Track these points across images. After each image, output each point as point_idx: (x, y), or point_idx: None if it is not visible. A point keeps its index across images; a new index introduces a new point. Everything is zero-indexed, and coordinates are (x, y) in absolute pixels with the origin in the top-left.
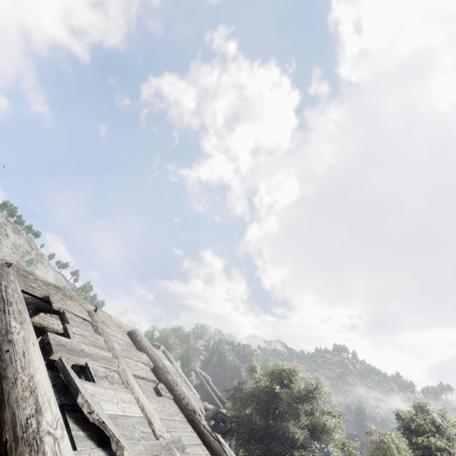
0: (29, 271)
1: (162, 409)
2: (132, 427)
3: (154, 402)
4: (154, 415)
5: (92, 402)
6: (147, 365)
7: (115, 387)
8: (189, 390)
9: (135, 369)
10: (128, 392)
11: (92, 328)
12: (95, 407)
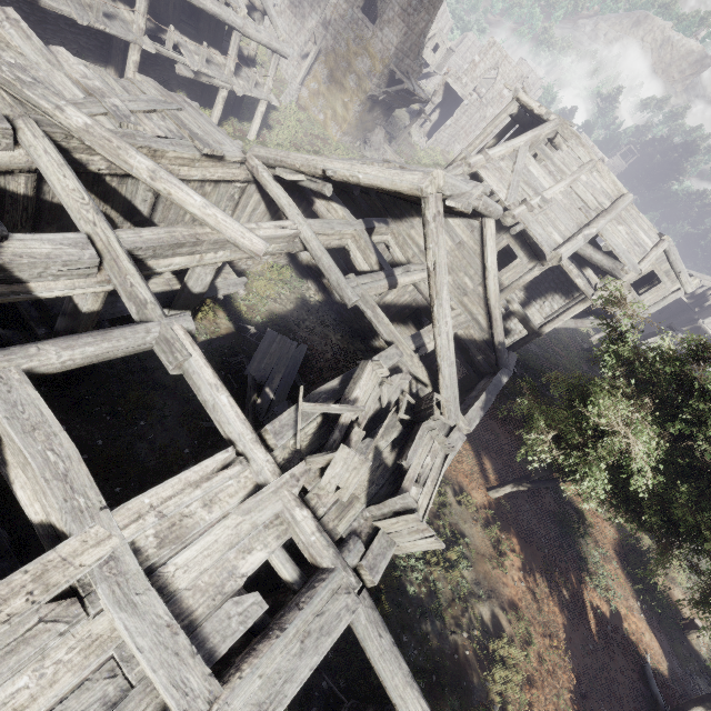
0: (565, 122)
1: (567, 206)
2: (534, 181)
3: (566, 201)
4: (551, 191)
5: (522, 155)
6: (599, 203)
7: (547, 174)
8: (637, 259)
9: (579, 190)
10: (553, 182)
11: (579, 165)
12: (521, 156)
